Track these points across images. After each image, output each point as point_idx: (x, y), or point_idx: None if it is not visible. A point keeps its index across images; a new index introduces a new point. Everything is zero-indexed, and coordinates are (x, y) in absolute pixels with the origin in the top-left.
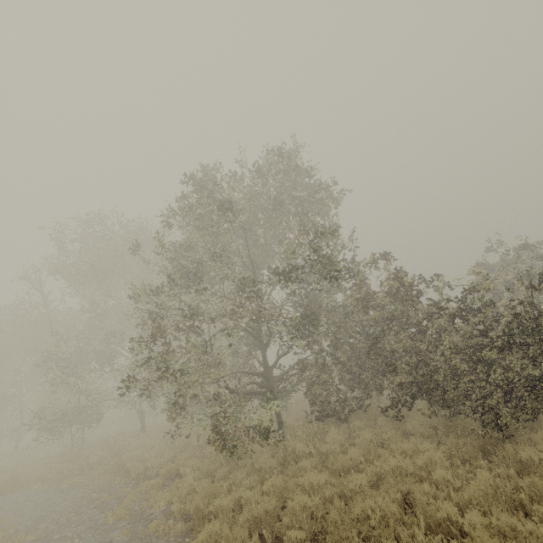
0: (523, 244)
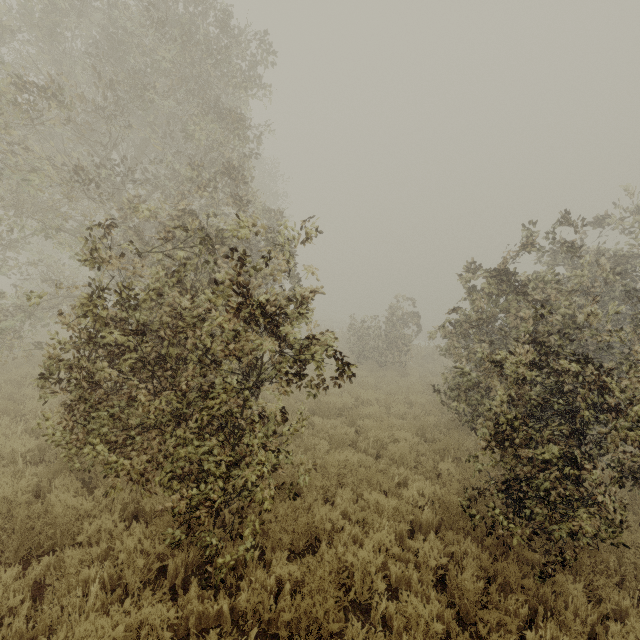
0: (567, 213)
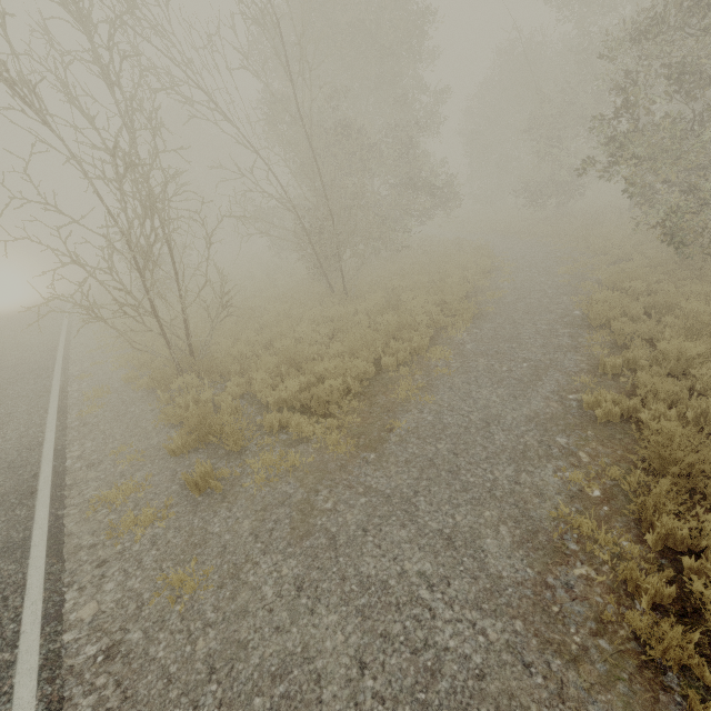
0: None
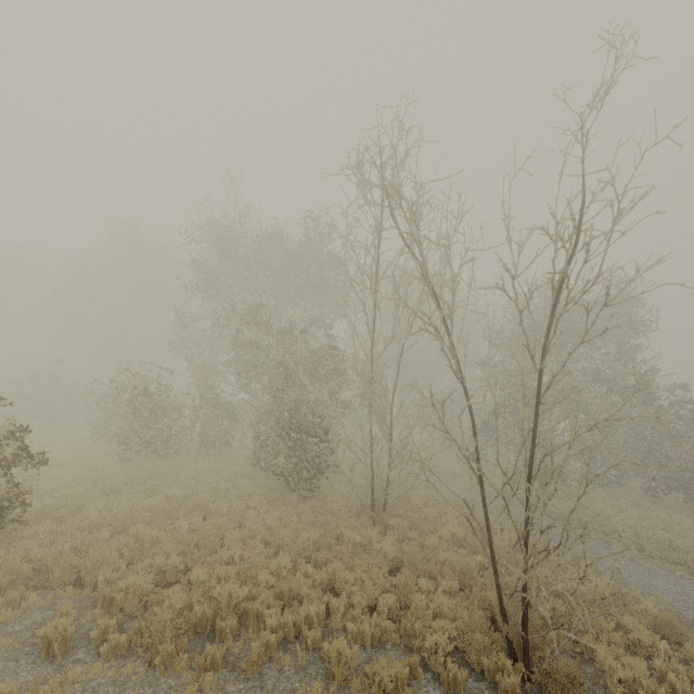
0: None
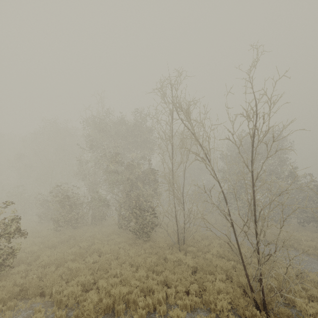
0: None
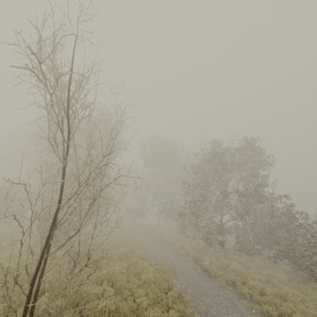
0: None
